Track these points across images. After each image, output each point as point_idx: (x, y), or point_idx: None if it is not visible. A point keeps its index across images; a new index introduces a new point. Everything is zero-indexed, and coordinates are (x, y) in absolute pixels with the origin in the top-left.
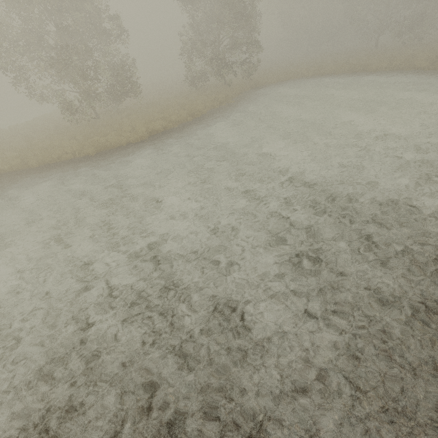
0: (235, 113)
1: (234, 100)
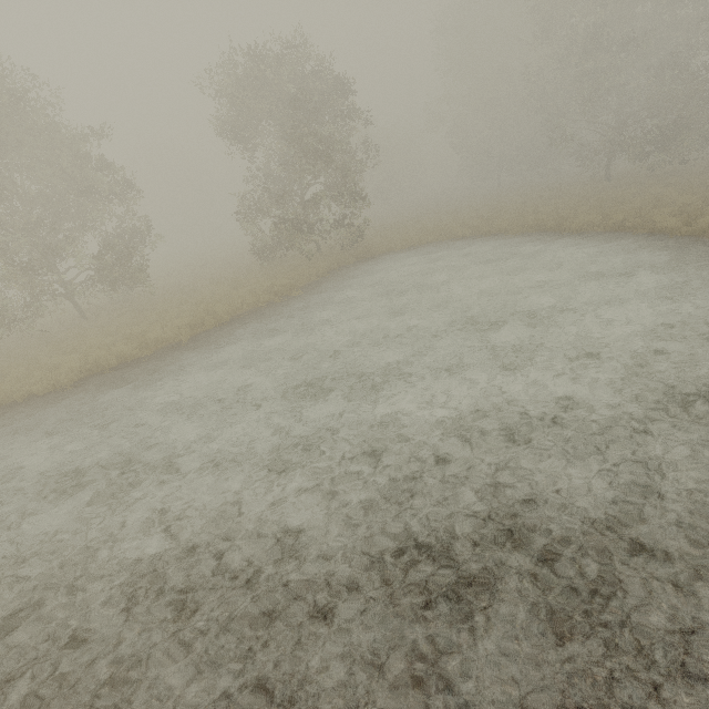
0: (269, 326)
1: (305, 287)
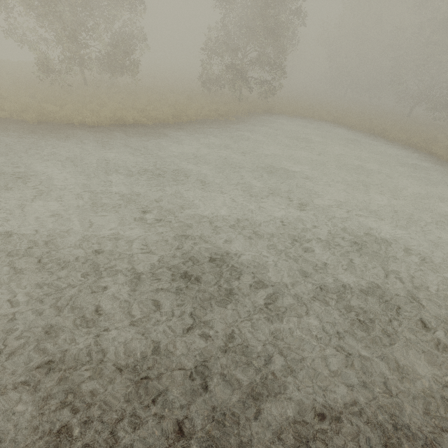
0: (223, 132)
1: (236, 117)
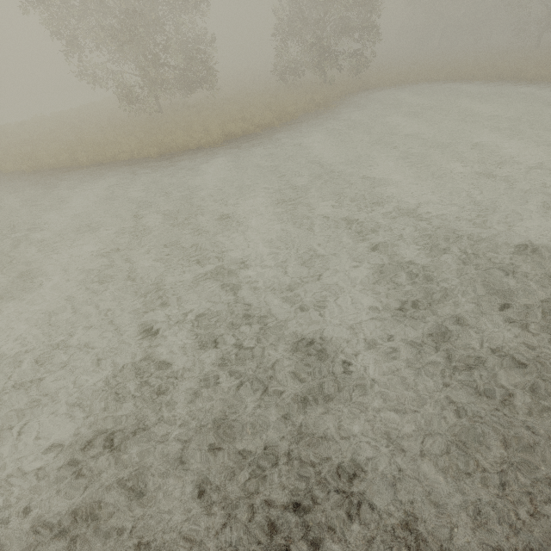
0: (336, 121)
1: (335, 104)
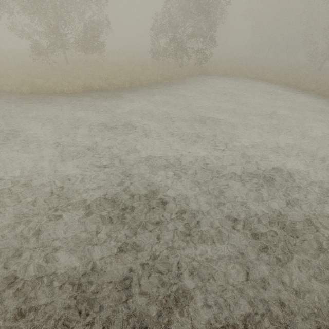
0: (166, 92)
1: (177, 80)
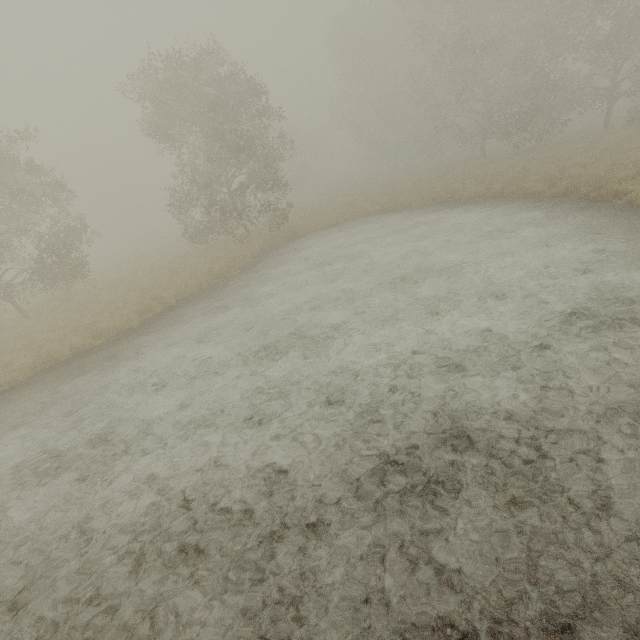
0: (215, 304)
1: (242, 267)
